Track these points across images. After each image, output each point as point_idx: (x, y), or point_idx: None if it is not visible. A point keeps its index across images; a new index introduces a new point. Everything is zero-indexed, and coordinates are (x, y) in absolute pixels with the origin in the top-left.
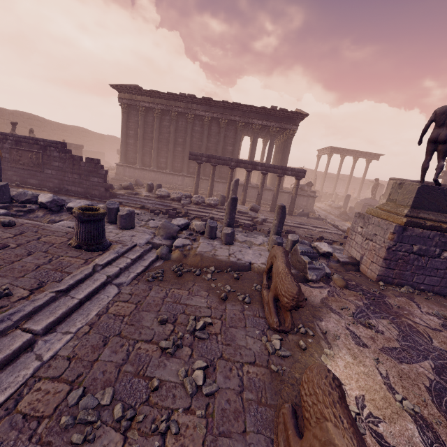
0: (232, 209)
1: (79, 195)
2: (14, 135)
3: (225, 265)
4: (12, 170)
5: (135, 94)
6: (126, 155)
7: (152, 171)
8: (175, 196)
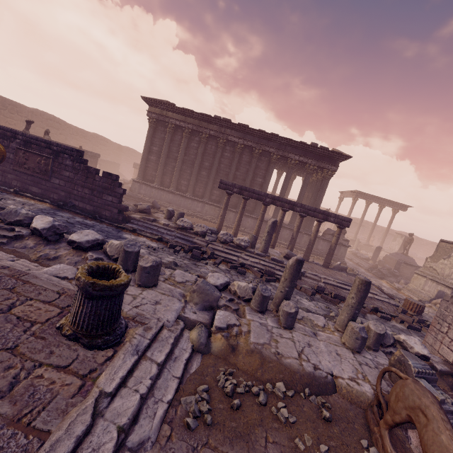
0: (294, 275)
1: (86, 214)
2: (25, 134)
3: (301, 380)
4: (13, 173)
5: (166, 110)
6: (145, 171)
7: (171, 192)
8: (200, 230)
